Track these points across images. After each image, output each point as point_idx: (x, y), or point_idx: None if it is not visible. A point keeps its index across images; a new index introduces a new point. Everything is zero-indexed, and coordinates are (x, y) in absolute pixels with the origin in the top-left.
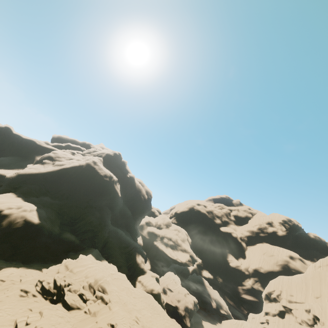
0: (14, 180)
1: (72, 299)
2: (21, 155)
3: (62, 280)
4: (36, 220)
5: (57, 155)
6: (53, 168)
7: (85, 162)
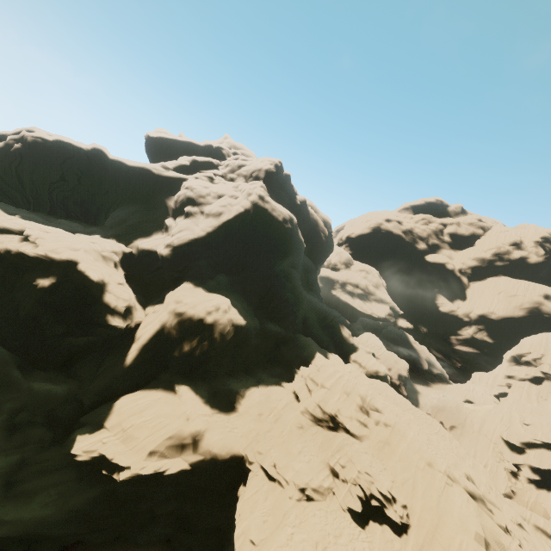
0: (172, 258)
1: (353, 425)
2: (138, 199)
3: (326, 402)
4: (242, 321)
5: (196, 192)
6: (211, 224)
7: (249, 201)
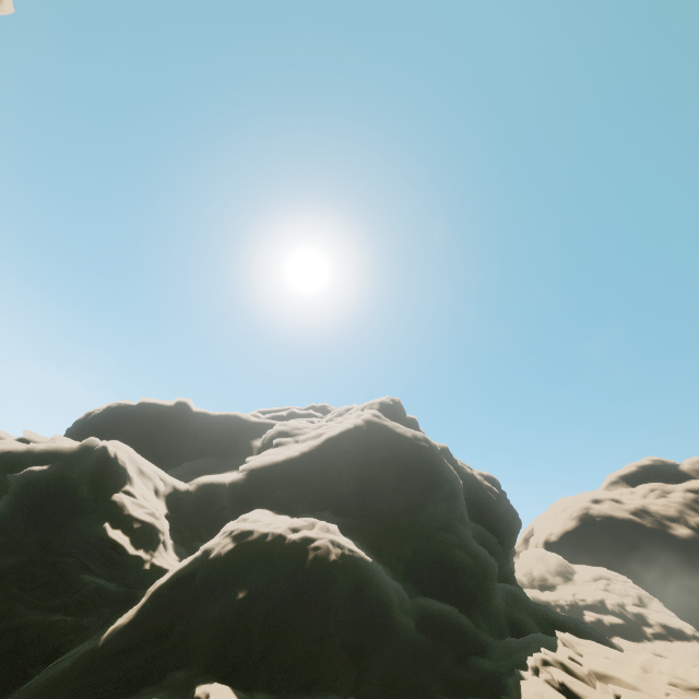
0: (246, 484)
1: None
2: (218, 452)
3: None
4: (362, 554)
5: (291, 425)
6: (307, 444)
7: (360, 419)
